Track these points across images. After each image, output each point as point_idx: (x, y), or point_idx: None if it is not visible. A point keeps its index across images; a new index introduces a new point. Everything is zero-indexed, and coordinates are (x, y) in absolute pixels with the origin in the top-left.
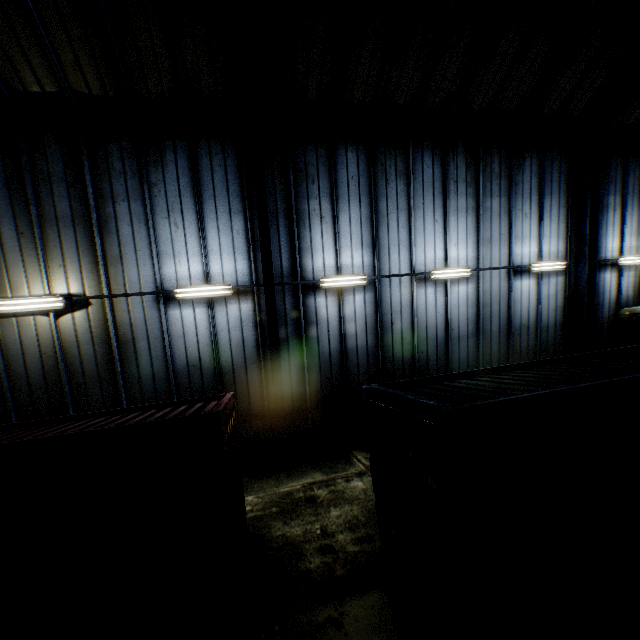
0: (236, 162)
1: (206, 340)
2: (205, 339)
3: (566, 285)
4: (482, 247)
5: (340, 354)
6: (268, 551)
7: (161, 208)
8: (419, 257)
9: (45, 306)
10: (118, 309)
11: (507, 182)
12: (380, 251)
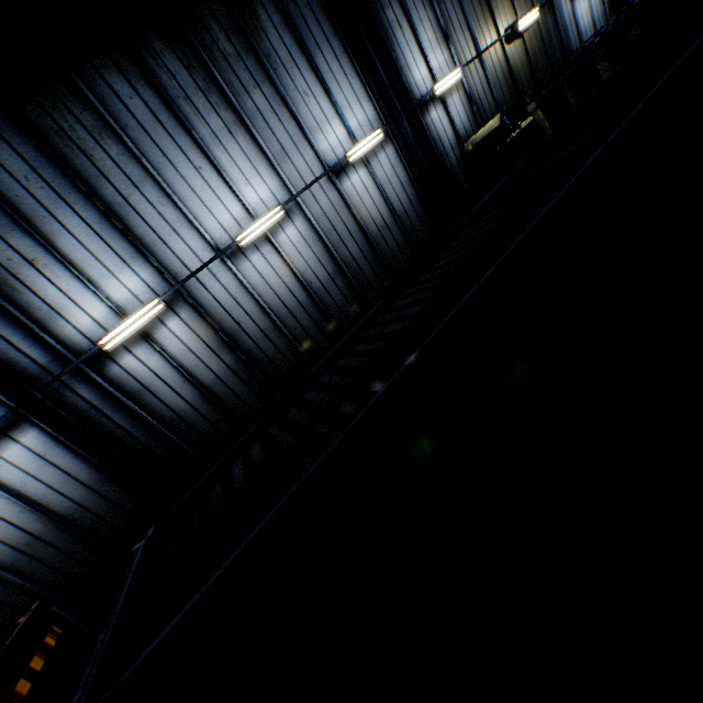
0: None
1: (15, 509)
2: (12, 510)
3: (400, 153)
4: (281, 167)
5: (204, 397)
6: None
7: None
8: (212, 228)
9: None
10: None
11: (255, 60)
12: (156, 253)
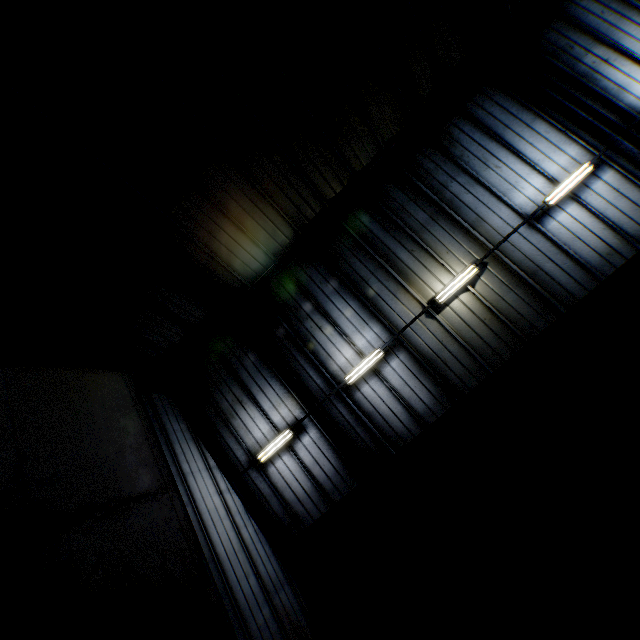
0: (500, 94)
1: (597, 227)
2: (595, 227)
3: None
4: None
5: None
6: None
7: (477, 166)
8: None
9: (466, 279)
10: (507, 254)
11: None
12: None
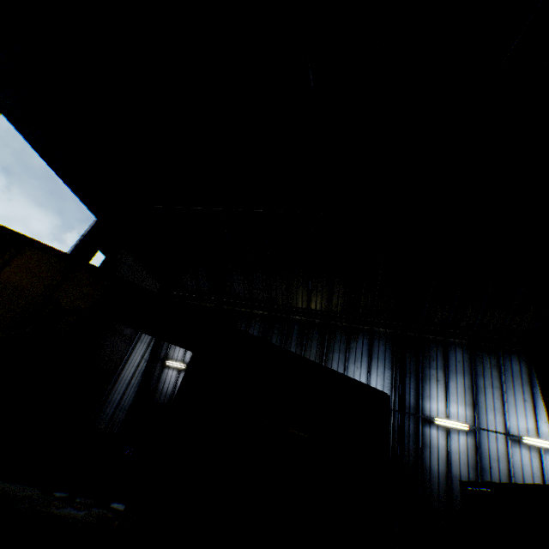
0: (391, 344)
1: None
2: None
3: None
4: None
5: (446, 475)
6: None
7: (352, 358)
8: (511, 422)
9: None
10: None
11: None
12: (478, 410)
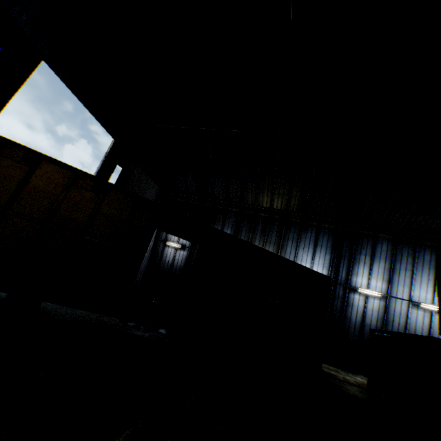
0: (333, 236)
1: None
2: None
3: None
4: None
5: (360, 324)
6: (323, 370)
7: (302, 245)
8: (414, 294)
9: None
10: None
11: None
12: (391, 284)
